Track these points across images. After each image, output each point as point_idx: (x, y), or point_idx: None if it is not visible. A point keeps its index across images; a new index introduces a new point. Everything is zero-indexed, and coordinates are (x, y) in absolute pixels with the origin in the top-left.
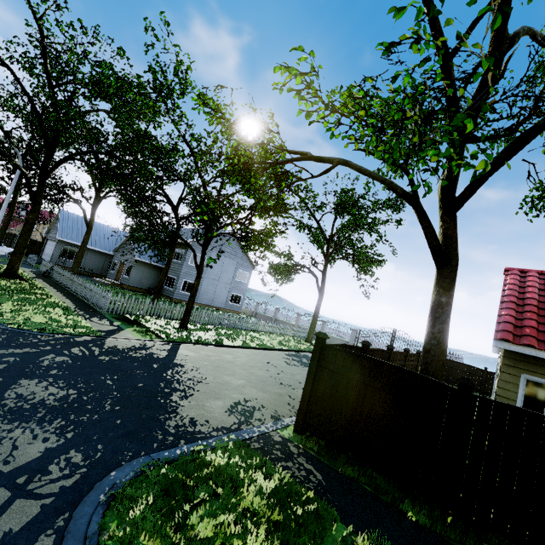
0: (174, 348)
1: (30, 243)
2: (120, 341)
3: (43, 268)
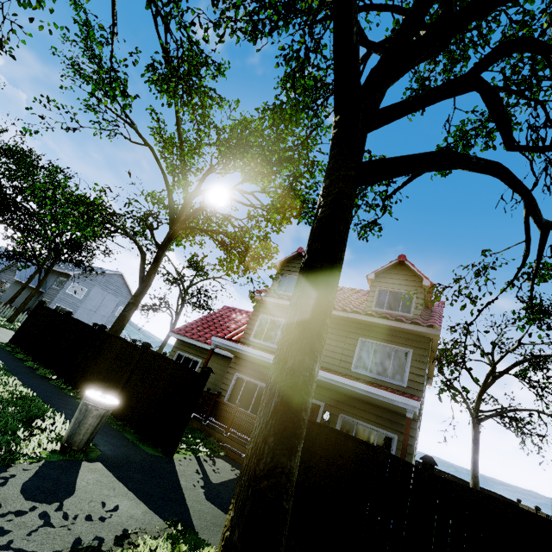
0: None
1: None
2: None
3: None
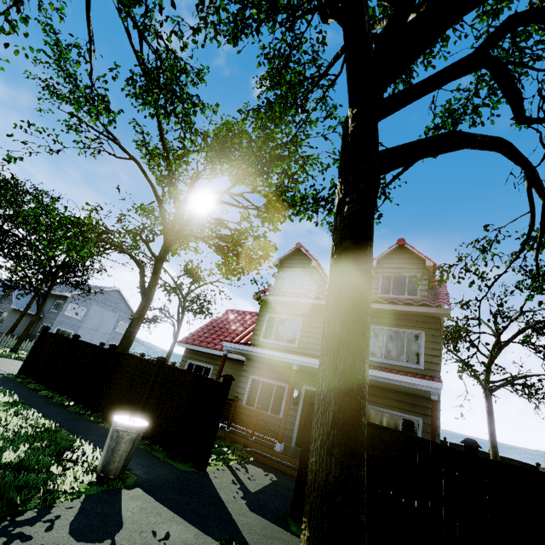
0: None
1: None
2: None
3: None
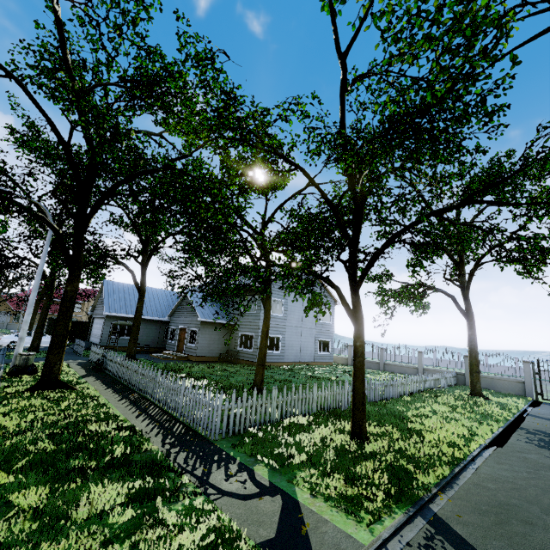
0: None
1: (75, 325)
2: None
3: (94, 356)
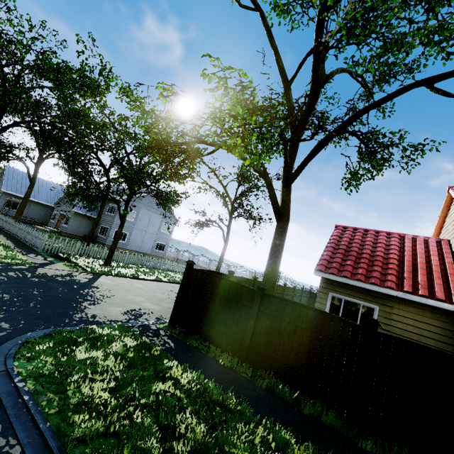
0: (96, 277)
1: None
2: (50, 271)
3: None
